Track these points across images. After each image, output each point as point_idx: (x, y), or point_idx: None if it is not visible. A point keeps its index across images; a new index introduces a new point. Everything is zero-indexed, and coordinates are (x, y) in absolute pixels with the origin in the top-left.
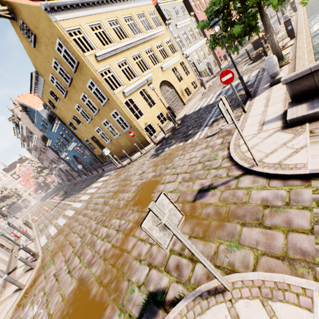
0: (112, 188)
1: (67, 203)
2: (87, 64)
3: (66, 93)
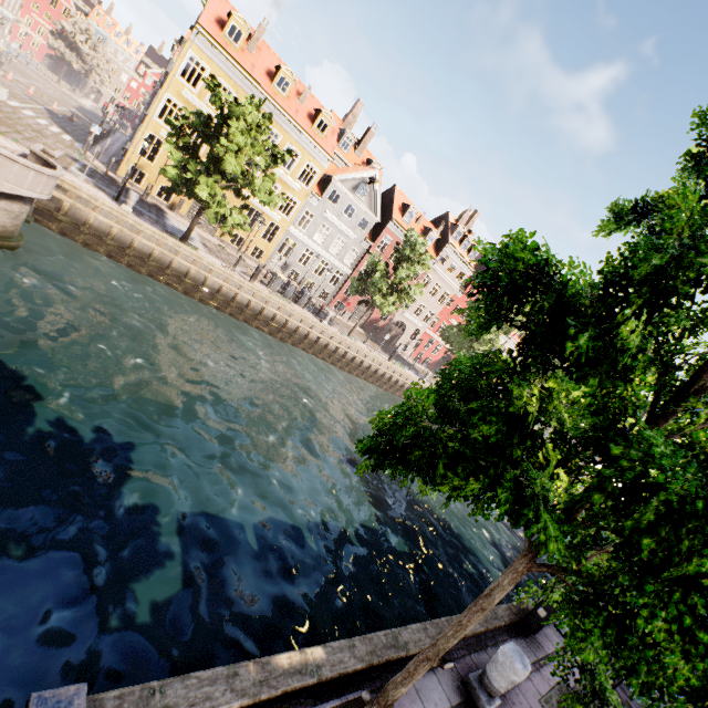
0: (27, 123)
1: (31, 105)
2: (169, 81)
3: (165, 76)
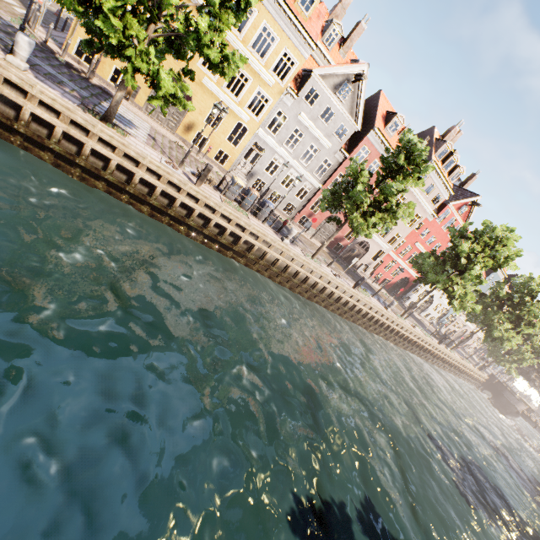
0: None
1: None
2: None
3: None
